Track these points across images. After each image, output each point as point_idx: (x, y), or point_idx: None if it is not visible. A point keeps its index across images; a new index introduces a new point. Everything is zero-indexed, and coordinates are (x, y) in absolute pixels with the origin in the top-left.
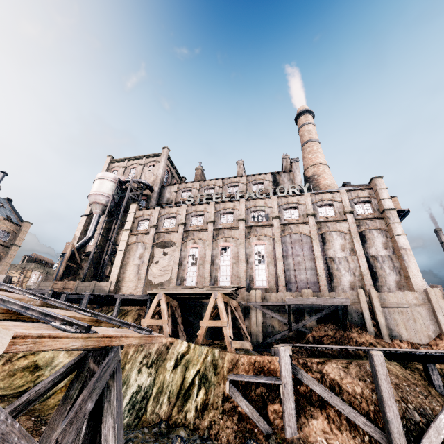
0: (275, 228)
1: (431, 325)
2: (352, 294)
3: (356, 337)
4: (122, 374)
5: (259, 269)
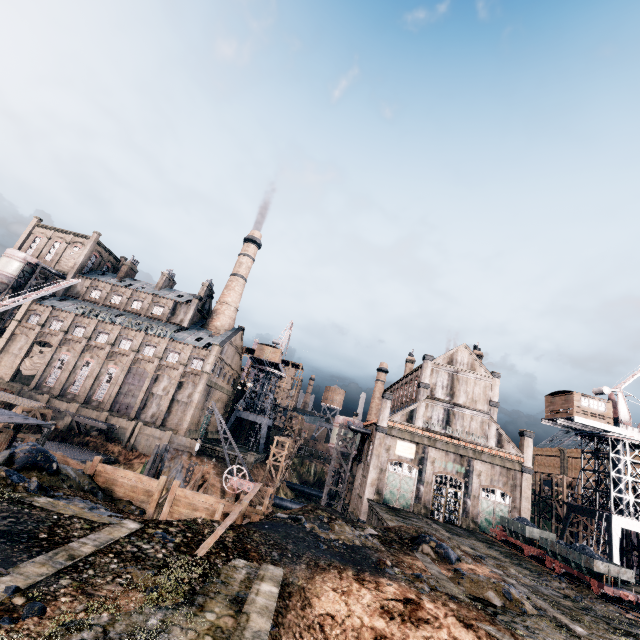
0: (129, 359)
1: None
2: (130, 422)
3: (110, 446)
4: None
5: (104, 386)
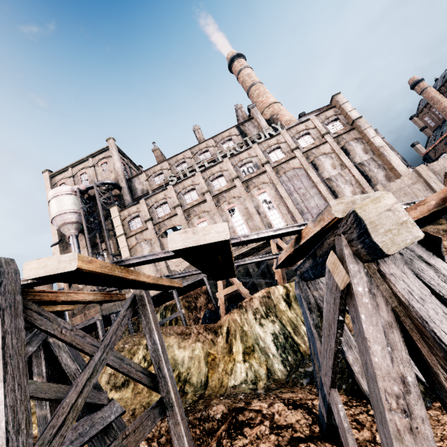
0: (269, 173)
1: (429, 194)
2: None
3: None
4: (248, 335)
5: (272, 215)
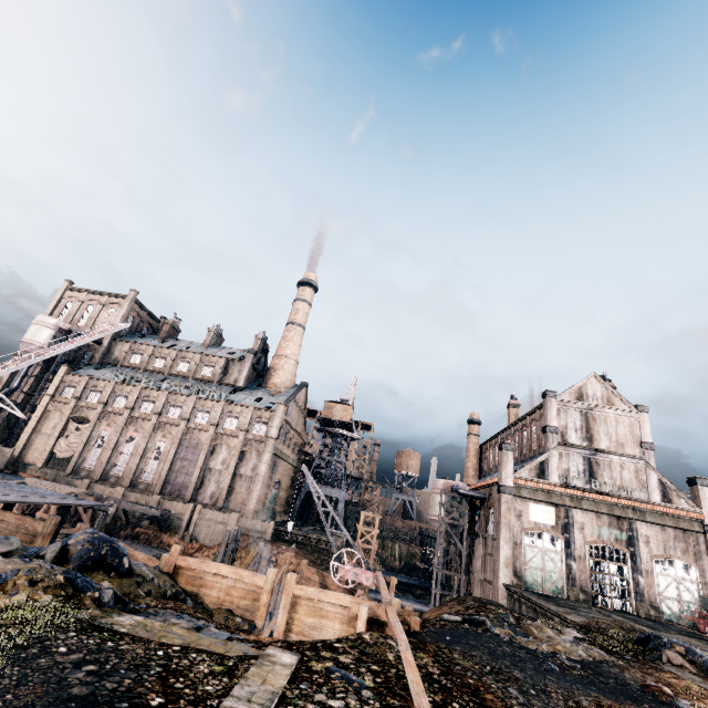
0: (180, 430)
1: (221, 538)
2: (186, 506)
3: (165, 538)
4: None
5: (152, 464)
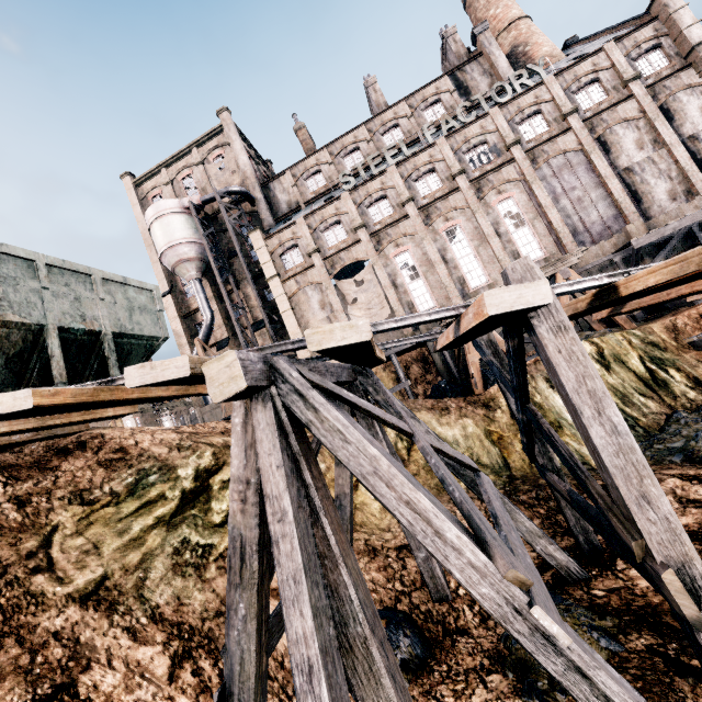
0: (520, 163)
1: None
2: (700, 200)
3: None
4: (544, 409)
5: (520, 237)
